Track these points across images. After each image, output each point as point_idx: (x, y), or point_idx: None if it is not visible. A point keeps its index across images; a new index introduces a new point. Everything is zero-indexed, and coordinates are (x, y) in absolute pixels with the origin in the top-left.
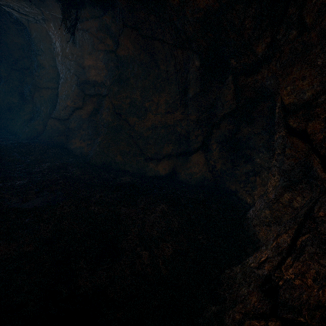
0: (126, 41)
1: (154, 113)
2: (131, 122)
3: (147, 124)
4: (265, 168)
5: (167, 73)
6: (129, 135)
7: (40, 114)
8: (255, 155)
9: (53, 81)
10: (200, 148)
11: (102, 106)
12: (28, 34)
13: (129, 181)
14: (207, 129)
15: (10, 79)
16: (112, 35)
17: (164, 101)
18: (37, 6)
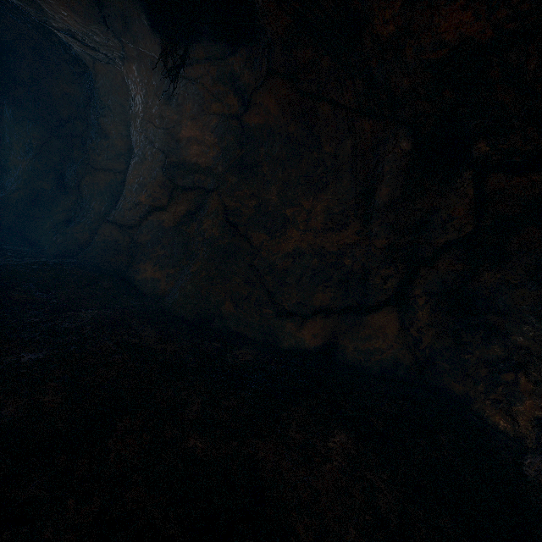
0: (268, 99)
1: (300, 229)
2: (255, 241)
3: (285, 246)
4: (540, 358)
5: (335, 159)
6: (249, 264)
7: (87, 213)
8: (511, 327)
9: (119, 160)
10: (391, 303)
11: (203, 207)
12: (91, 81)
13: (251, 361)
14: (407, 266)
15: (45, 150)
16: (240, 89)
17: (323, 208)
18: (116, 35)
